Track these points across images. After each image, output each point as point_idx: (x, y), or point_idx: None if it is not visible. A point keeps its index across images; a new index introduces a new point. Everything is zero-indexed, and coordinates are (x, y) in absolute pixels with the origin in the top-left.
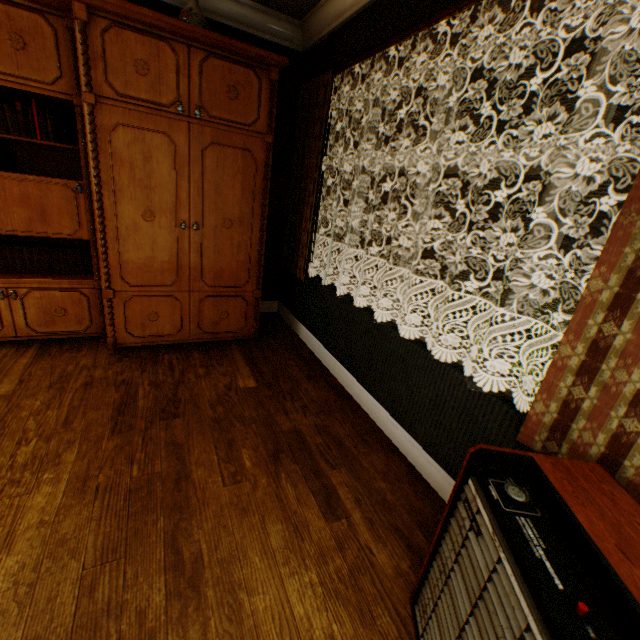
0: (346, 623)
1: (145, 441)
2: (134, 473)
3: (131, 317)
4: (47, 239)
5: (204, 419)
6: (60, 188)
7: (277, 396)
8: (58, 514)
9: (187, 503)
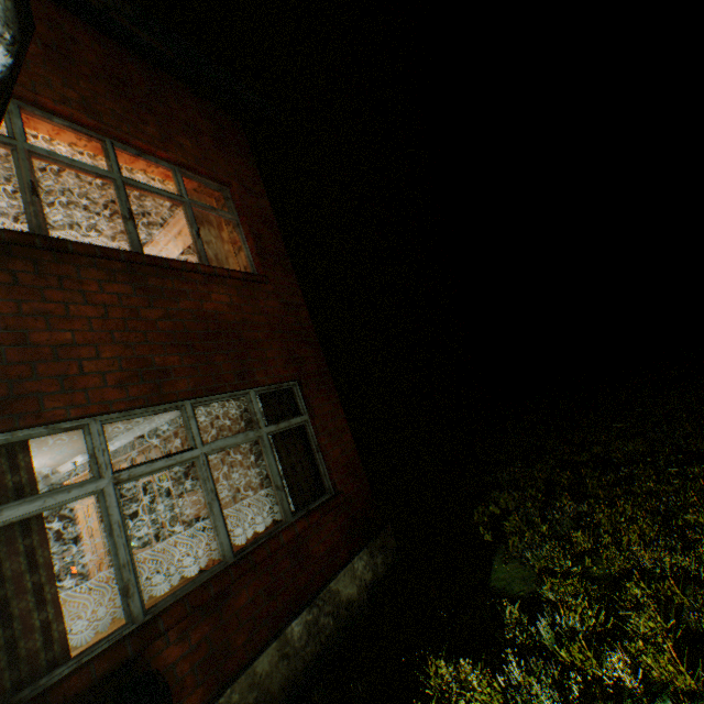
0: None
1: None
2: None
3: None
4: None
5: None
6: None
7: None
8: None
9: None
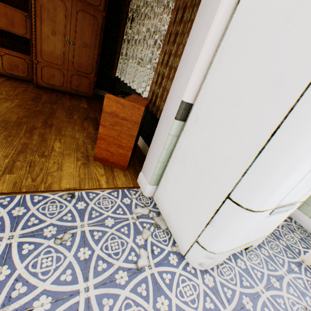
0: (89, 141)
1: (43, 105)
2: (37, 109)
3: (44, 74)
4: (13, 37)
5: (65, 107)
6: (20, 14)
7: (93, 111)
8: (12, 108)
9: (53, 117)
